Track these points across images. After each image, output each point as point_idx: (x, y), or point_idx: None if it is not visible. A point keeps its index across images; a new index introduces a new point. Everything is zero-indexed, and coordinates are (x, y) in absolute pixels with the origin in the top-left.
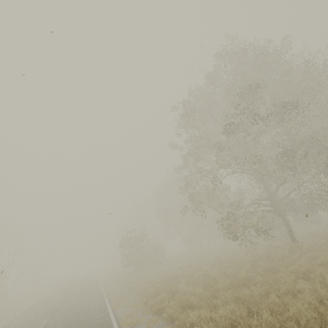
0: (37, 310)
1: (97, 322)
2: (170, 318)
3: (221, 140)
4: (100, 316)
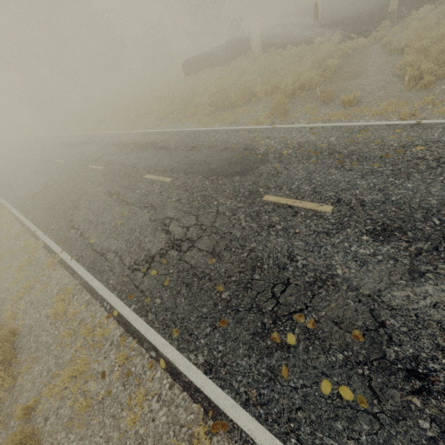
0: None
1: None
2: None
3: None
4: None
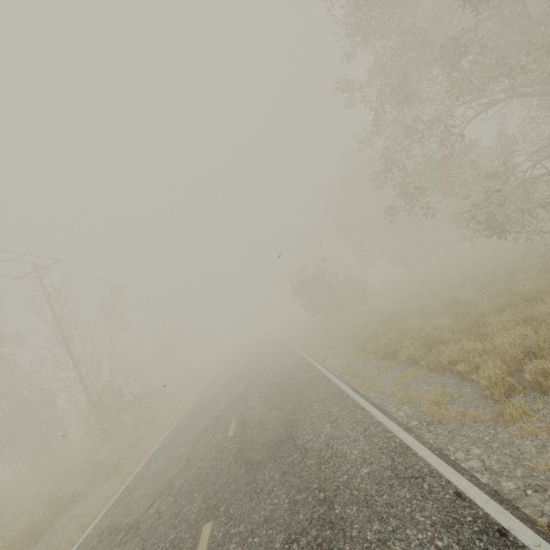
0: (226, 377)
1: (306, 378)
2: (410, 360)
3: (461, 29)
4: (306, 372)
